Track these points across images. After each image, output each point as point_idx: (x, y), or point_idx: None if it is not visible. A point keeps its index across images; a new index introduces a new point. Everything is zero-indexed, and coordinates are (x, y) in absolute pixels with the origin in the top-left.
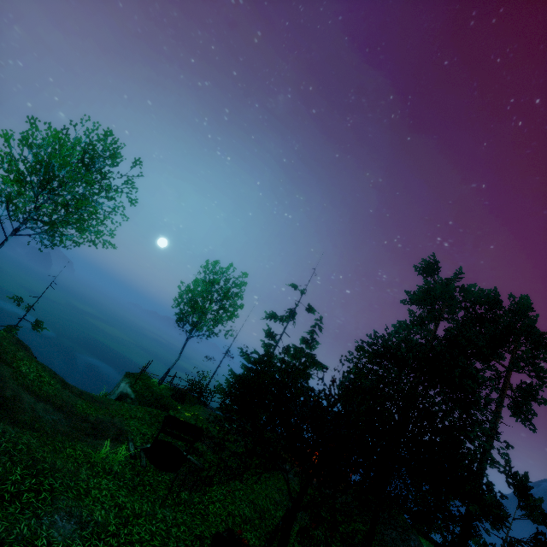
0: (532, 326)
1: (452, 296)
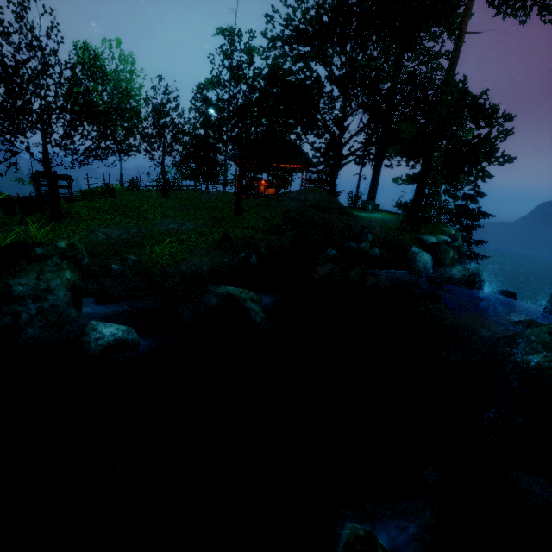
0: None
1: None
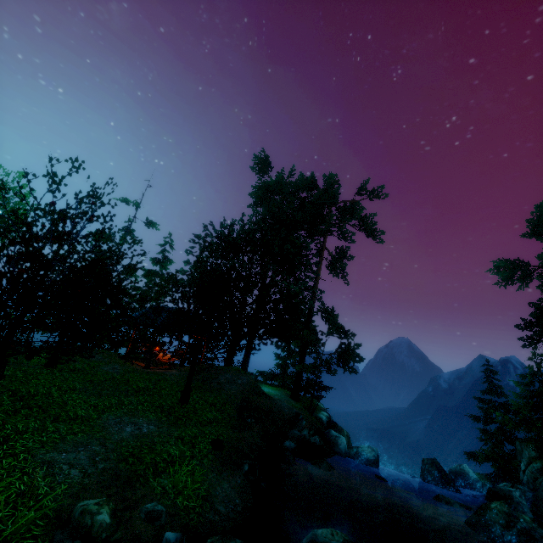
0: (336, 195)
1: (283, 187)
